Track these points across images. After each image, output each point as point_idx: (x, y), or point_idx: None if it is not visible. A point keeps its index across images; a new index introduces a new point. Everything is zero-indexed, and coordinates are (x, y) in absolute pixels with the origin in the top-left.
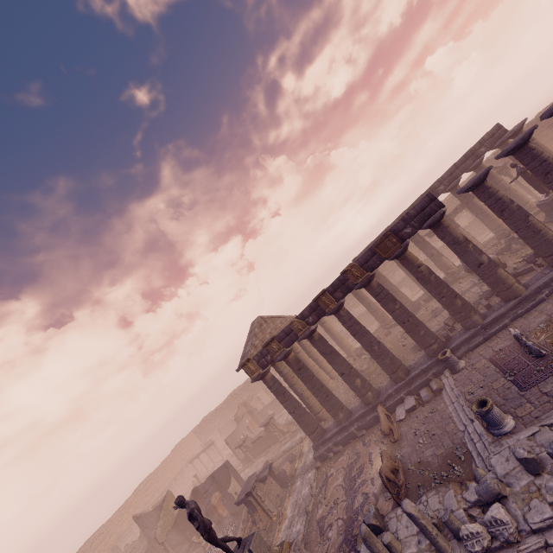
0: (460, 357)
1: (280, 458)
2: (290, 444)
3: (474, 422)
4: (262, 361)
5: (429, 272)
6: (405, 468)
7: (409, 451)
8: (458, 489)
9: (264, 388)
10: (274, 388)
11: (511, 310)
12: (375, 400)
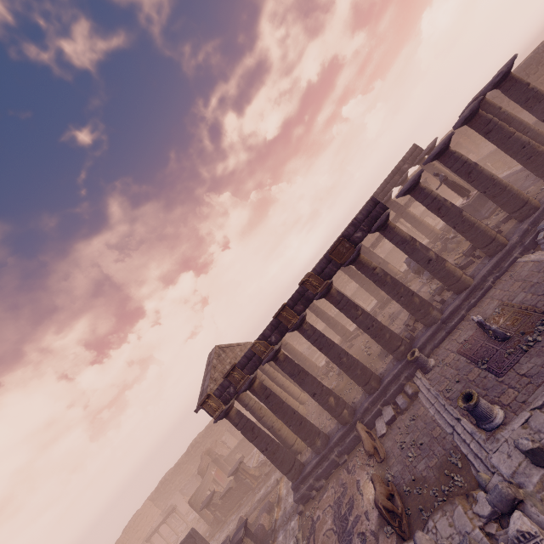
0: (427, 355)
1: (255, 510)
2: (265, 490)
3: (462, 421)
4: (224, 395)
5: (385, 273)
6: (400, 491)
7: (400, 469)
8: (465, 503)
9: (229, 429)
10: (241, 425)
11: (464, 301)
12: (352, 418)
